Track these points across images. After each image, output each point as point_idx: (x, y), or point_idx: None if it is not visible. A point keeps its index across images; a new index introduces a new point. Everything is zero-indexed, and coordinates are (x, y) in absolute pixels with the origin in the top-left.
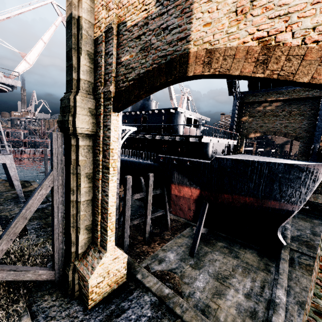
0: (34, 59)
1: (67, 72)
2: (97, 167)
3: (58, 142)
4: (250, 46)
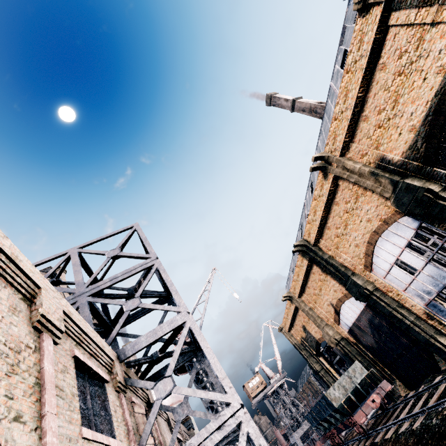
0: (278, 355)
1: (303, 357)
2: (332, 377)
3: (318, 378)
4: (321, 337)
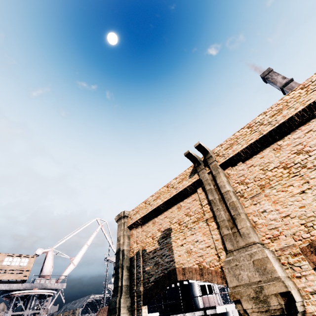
0: (78, 259)
1: (115, 281)
2: None
3: None
4: (195, 267)
